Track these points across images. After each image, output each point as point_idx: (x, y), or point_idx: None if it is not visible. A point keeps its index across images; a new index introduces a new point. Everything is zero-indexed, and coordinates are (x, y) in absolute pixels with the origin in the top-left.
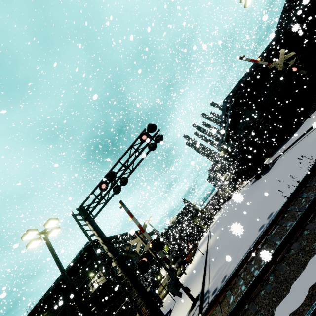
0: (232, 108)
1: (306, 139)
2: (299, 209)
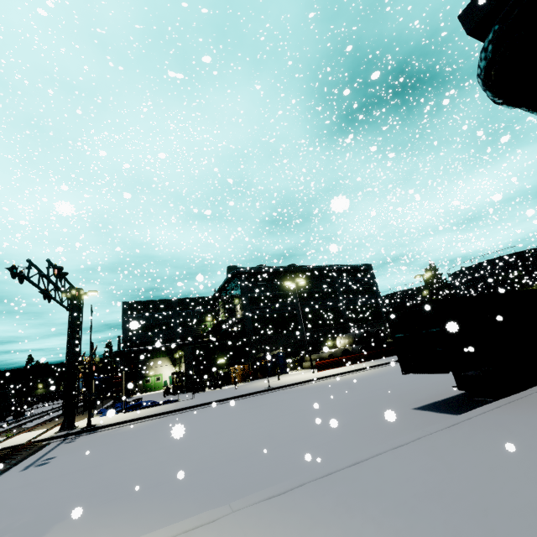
0: (478, 74)
1: (192, 501)
2: None
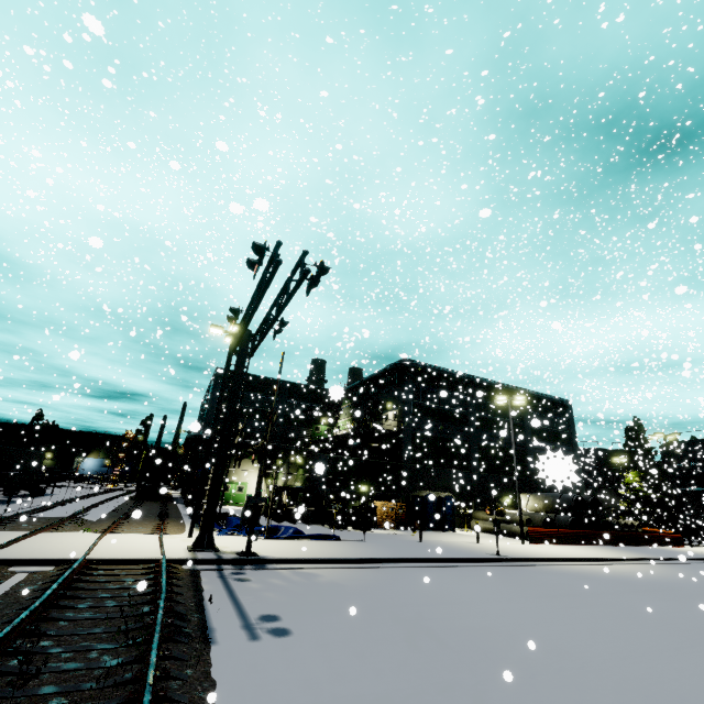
0: None
1: None
2: (92, 645)
